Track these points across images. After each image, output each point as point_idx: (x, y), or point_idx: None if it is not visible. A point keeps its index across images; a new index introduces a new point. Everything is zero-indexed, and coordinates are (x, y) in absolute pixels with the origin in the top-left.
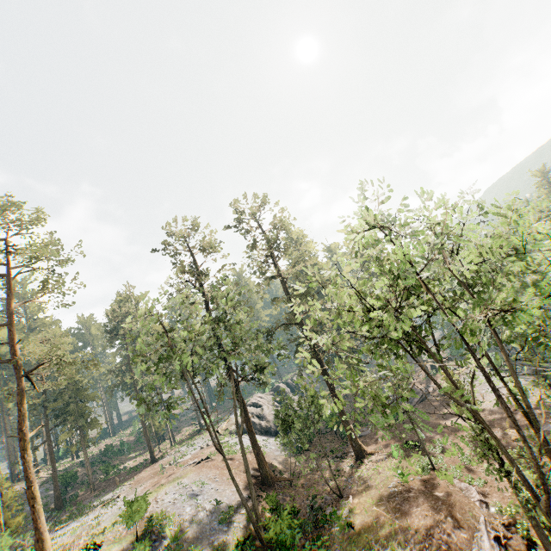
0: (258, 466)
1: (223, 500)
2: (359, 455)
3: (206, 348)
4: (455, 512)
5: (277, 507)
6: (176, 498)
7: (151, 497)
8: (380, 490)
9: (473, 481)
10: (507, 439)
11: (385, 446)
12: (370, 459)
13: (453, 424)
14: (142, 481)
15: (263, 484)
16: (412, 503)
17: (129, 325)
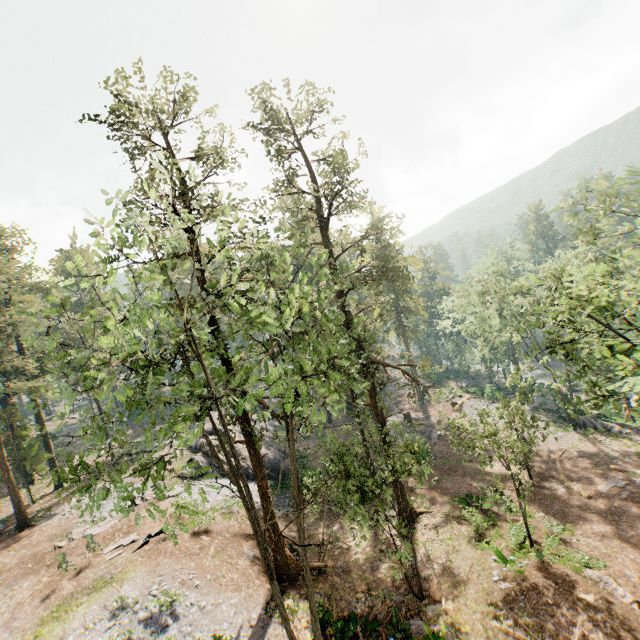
0: (275, 552)
1: (222, 630)
2: (409, 518)
3: (209, 350)
4: (639, 634)
5: (334, 635)
6: (119, 639)
7: (46, 637)
8: (482, 585)
9: (589, 562)
10: (575, 495)
11: (431, 501)
12: (422, 523)
13: (494, 469)
14: (7, 580)
15: (281, 580)
16: (555, 613)
17: (78, 266)
